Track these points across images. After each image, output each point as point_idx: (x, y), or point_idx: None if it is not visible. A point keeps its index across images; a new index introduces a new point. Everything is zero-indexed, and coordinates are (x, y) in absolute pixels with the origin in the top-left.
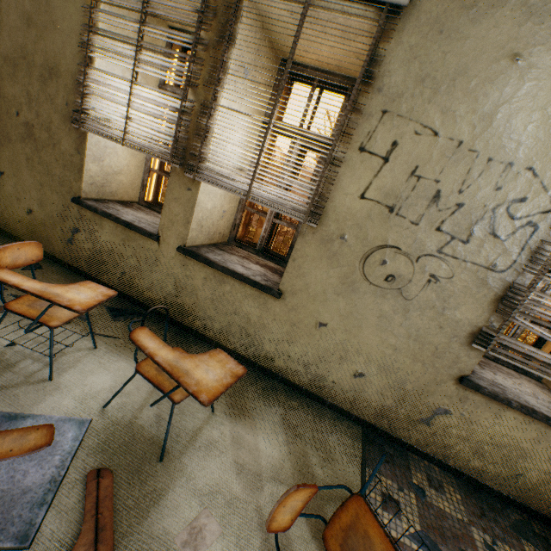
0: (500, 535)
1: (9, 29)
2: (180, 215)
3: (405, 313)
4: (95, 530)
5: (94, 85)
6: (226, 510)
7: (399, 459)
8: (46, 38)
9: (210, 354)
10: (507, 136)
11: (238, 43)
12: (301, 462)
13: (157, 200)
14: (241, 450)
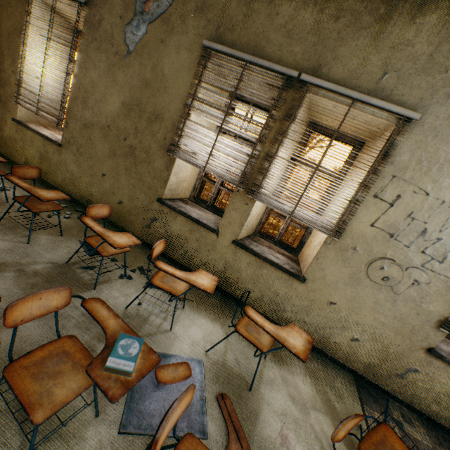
0: None
1: (131, 87)
2: (237, 220)
3: (393, 302)
4: (235, 431)
5: (189, 131)
6: (295, 426)
7: (381, 400)
8: (158, 96)
9: (290, 326)
10: None
11: (296, 120)
12: (325, 398)
13: (199, 196)
14: (289, 387)
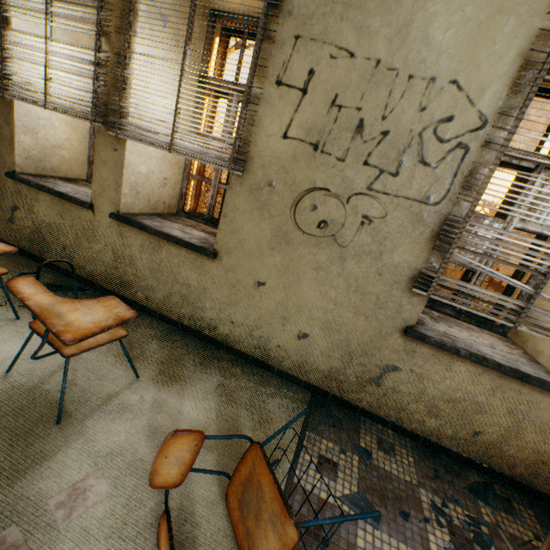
0: (453, 496)
1: None
2: (110, 179)
3: (342, 262)
4: None
5: (11, 47)
6: (123, 472)
7: (349, 423)
8: None
9: (99, 300)
10: (426, 47)
11: None
12: (230, 426)
13: None
14: (160, 414)
